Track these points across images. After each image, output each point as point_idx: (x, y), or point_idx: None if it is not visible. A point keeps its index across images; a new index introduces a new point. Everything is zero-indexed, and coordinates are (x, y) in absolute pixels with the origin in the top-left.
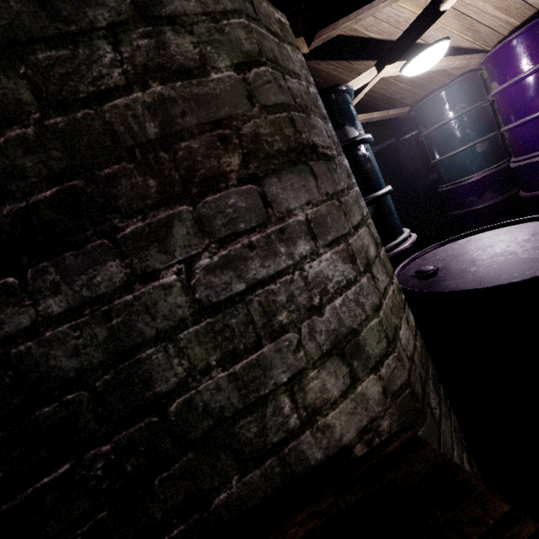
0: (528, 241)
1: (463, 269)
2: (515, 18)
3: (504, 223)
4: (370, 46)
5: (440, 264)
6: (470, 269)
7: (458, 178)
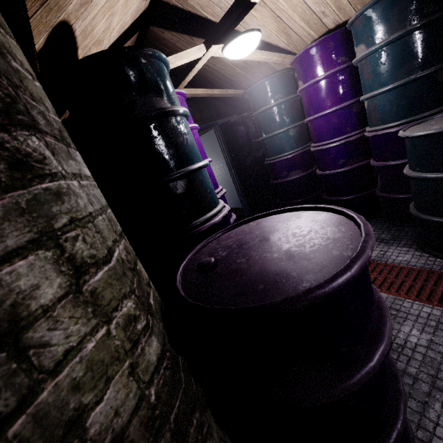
0: (294, 235)
1: (237, 265)
2: (315, 32)
3: (286, 209)
4: (207, 26)
5: (225, 253)
6: (242, 266)
7: (277, 154)
